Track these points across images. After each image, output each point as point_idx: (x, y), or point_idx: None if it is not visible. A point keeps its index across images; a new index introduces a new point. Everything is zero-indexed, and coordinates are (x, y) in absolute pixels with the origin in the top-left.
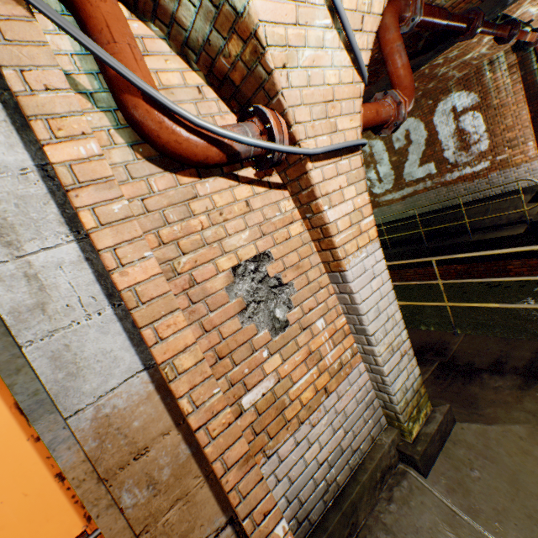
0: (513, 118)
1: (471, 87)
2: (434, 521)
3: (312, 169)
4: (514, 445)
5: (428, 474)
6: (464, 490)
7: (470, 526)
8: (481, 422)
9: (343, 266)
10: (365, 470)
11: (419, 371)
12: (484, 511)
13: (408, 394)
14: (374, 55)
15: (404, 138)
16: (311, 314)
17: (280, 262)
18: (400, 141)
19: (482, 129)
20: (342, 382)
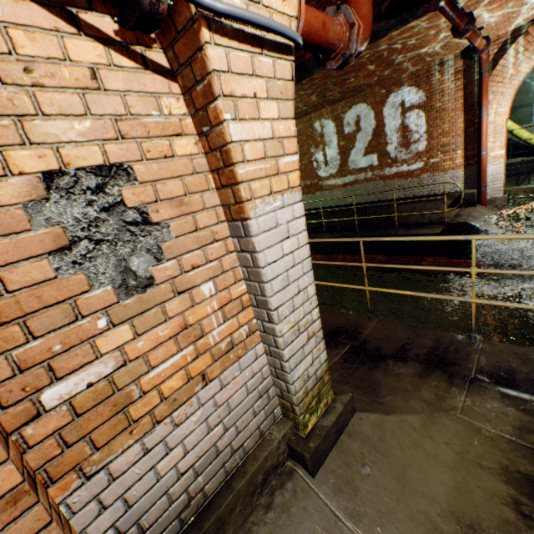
0: (450, 125)
1: (421, 84)
2: (313, 531)
3: (210, 43)
4: (407, 437)
5: (317, 473)
6: (352, 490)
7: (351, 533)
8: (380, 411)
9: (246, 211)
10: (244, 473)
11: (326, 357)
12: (368, 514)
13: (309, 382)
14: (337, 1)
15: (355, 124)
16: (195, 274)
17: (150, 189)
18: (350, 126)
19: (423, 130)
20: (230, 366)
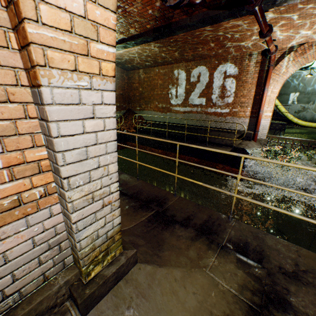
0: (247, 91)
1: (237, 64)
2: None
3: None
4: (169, 285)
5: (88, 314)
6: None
7: None
8: (156, 263)
9: (39, 77)
10: None
11: (120, 221)
12: None
13: (98, 241)
14: None
15: (197, 77)
16: None
17: None
18: (194, 78)
19: (233, 91)
20: (13, 222)
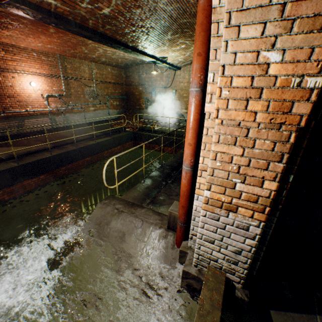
0: None
1: None
2: None
3: None
4: None
5: None
6: None
7: None
8: None
9: None
10: None
11: None
12: None
13: None
14: None
15: None
16: None
17: None
18: None
19: None
20: None
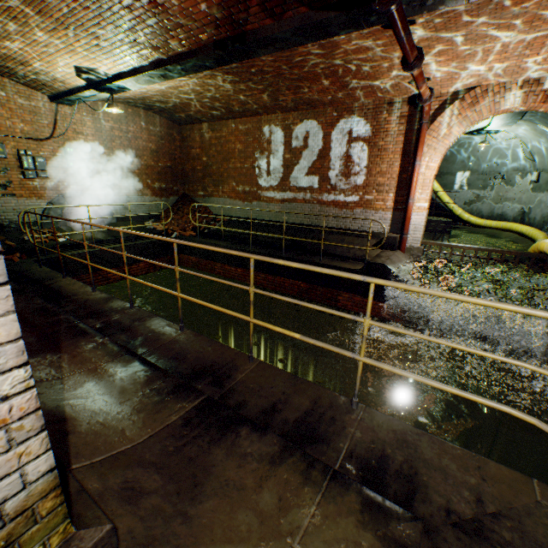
0: (388, 166)
1: (370, 118)
2: None
3: None
4: None
5: None
6: None
7: None
8: (174, 544)
9: None
10: None
11: (51, 463)
12: None
13: None
14: None
15: (303, 139)
16: None
17: None
18: (299, 141)
19: (364, 164)
20: None
